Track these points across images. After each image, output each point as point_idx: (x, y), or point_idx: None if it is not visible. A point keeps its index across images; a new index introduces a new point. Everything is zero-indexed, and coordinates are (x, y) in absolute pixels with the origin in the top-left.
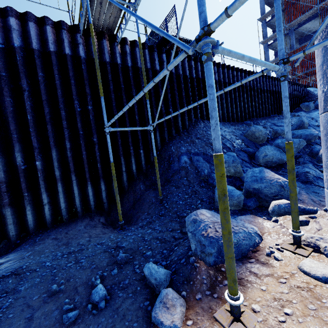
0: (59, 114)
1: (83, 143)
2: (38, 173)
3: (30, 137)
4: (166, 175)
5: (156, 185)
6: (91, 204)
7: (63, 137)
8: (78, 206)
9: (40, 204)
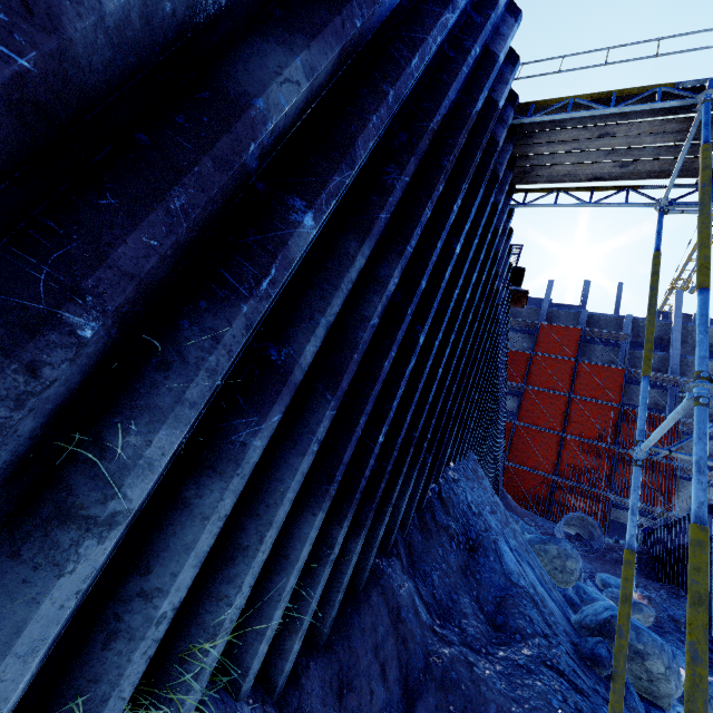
0: (434, 175)
1: (408, 321)
2: (266, 269)
3: (369, 106)
4: (475, 591)
5: (457, 623)
6: (269, 628)
7: (399, 240)
8: (229, 619)
9: (64, 490)
